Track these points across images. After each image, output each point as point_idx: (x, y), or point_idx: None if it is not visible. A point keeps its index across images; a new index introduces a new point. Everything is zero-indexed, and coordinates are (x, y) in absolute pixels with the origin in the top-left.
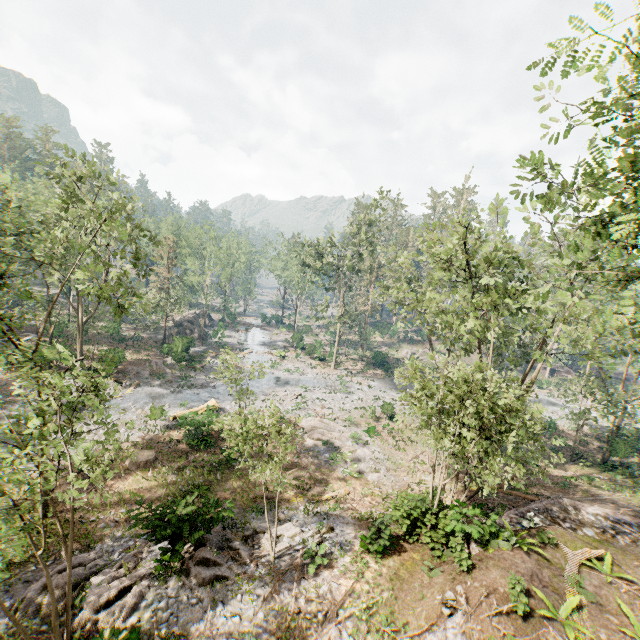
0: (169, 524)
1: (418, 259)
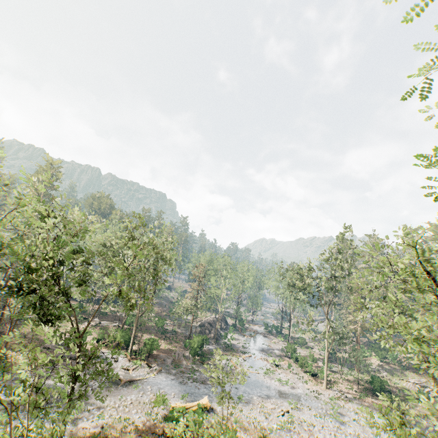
0: None
1: (370, 277)
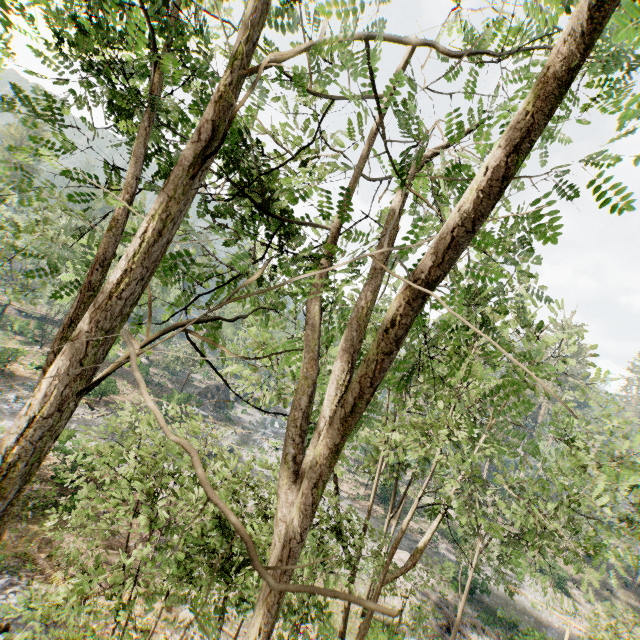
0: None
1: None
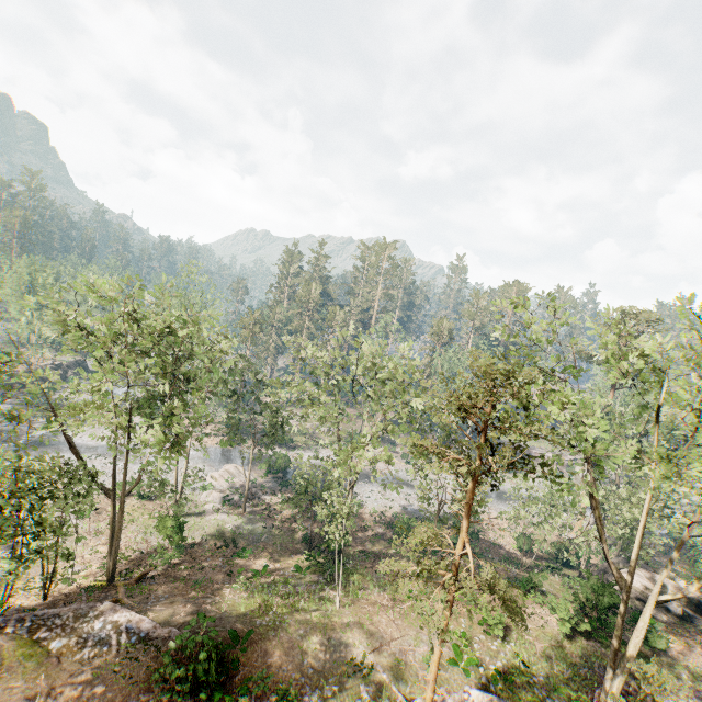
0: None
1: None
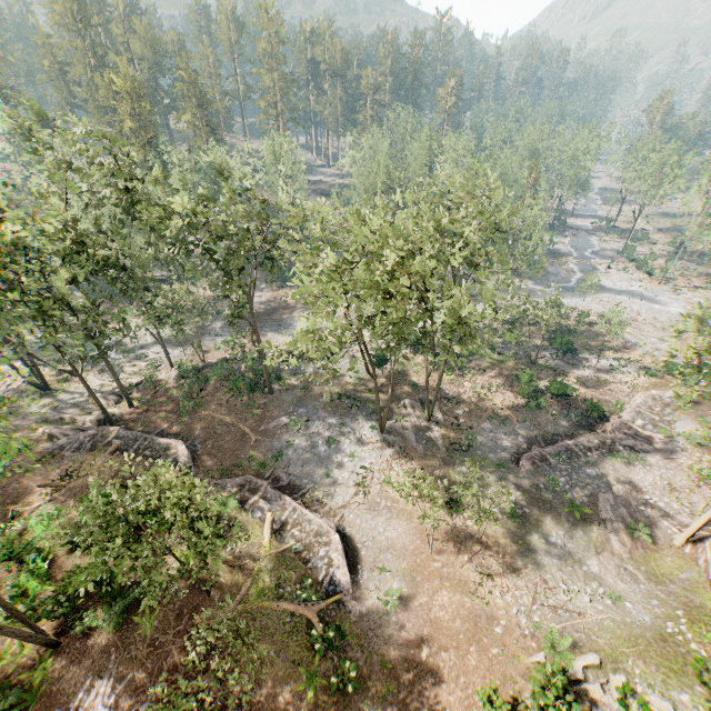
0: (561, 342)
1: None
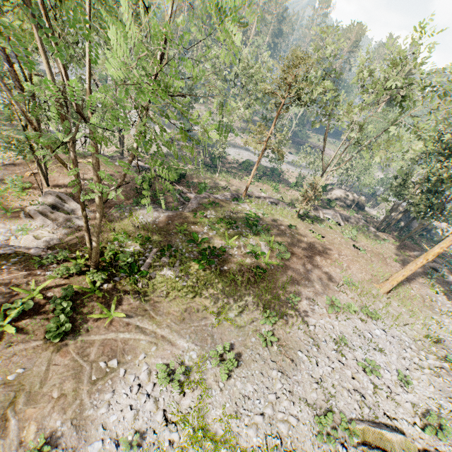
0: None
1: None
